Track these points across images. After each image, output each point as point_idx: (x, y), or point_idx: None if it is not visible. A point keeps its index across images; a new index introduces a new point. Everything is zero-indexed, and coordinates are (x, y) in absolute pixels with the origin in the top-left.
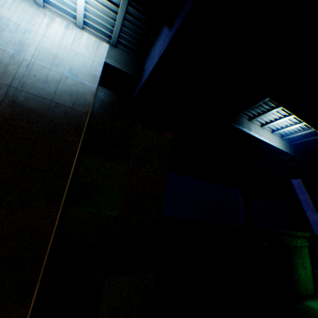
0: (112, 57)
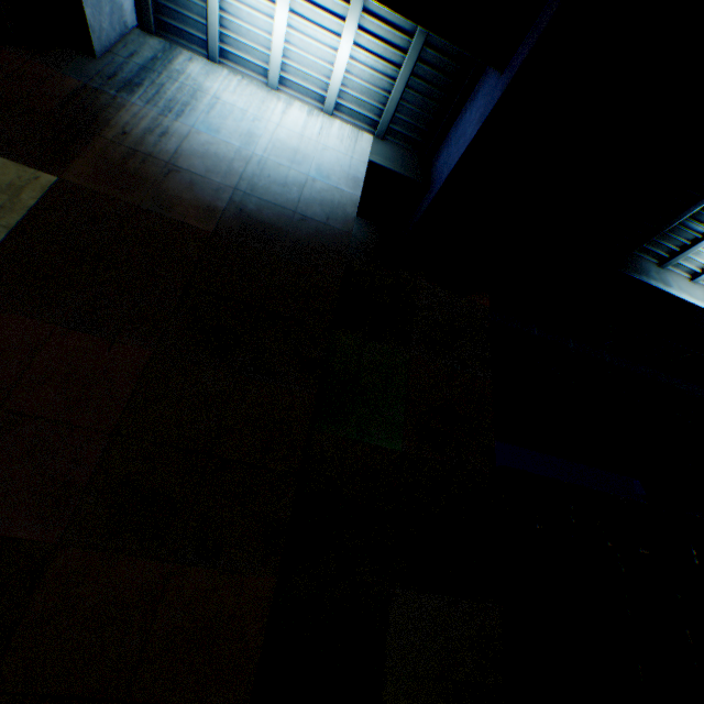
0: (378, 153)
